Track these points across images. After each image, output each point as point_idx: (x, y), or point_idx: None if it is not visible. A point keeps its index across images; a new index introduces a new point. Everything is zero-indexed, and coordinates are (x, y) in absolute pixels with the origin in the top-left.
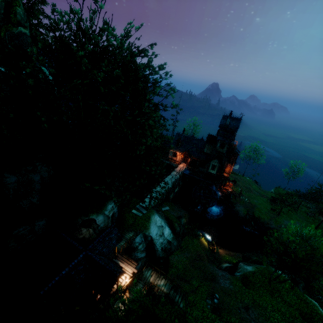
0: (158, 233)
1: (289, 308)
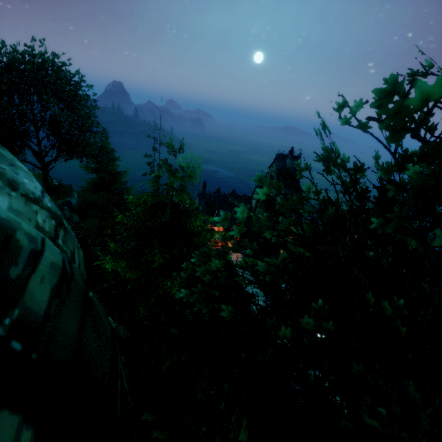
0: None
1: None
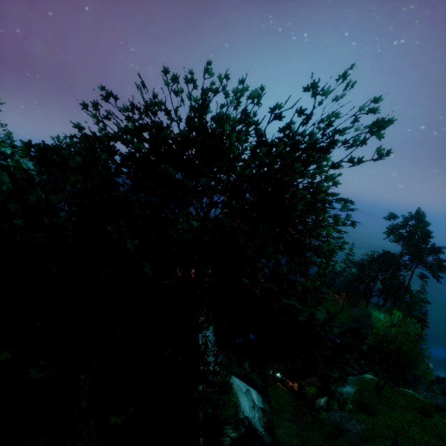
0: (250, 406)
1: (410, 412)
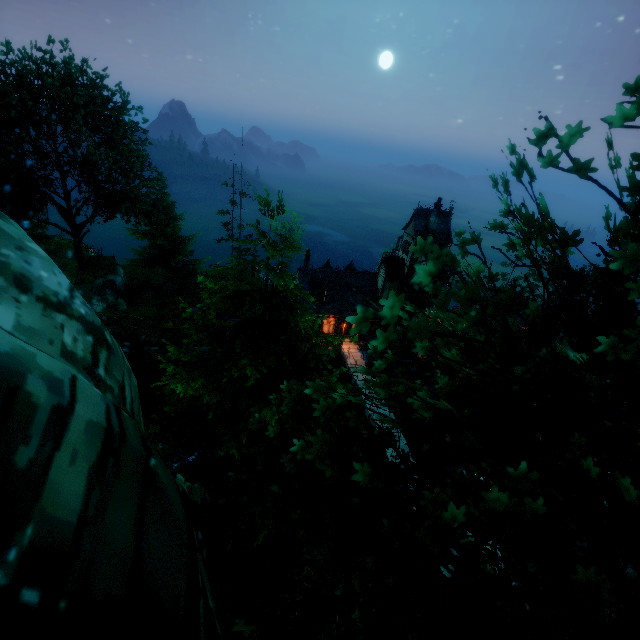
0: None
1: None
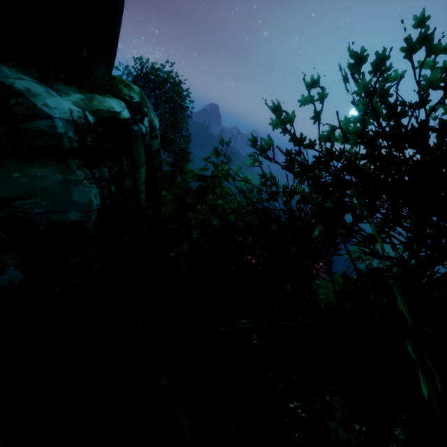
0: None
1: None
